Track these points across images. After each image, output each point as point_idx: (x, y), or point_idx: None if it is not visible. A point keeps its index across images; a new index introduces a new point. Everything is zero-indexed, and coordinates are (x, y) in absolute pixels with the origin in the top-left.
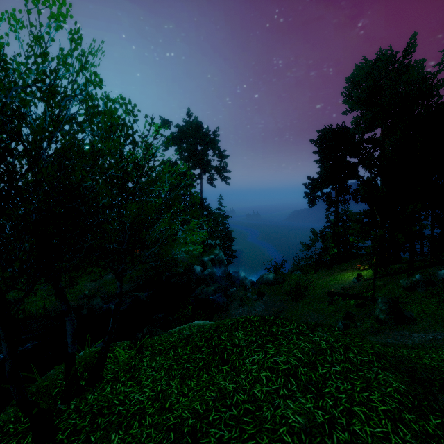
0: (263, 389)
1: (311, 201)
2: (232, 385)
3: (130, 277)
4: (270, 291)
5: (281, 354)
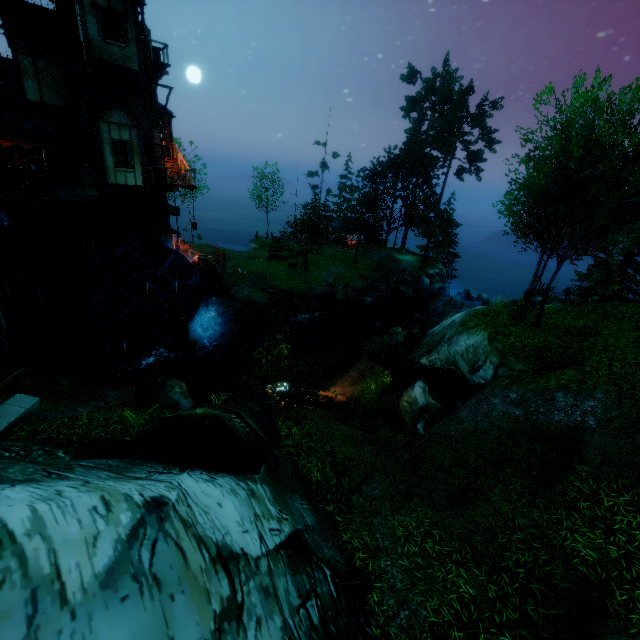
0: None
1: None
2: None
3: (361, 275)
4: None
5: None
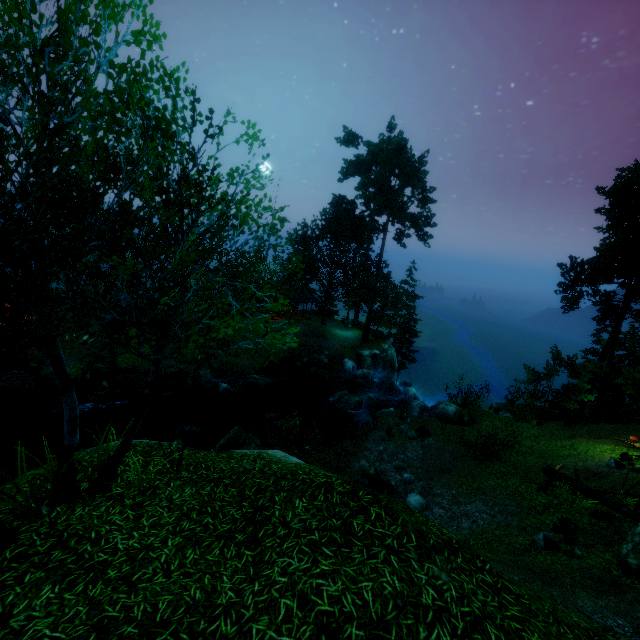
0: (268, 632)
1: (569, 300)
2: (232, 594)
3: (255, 352)
4: (443, 431)
5: (337, 577)
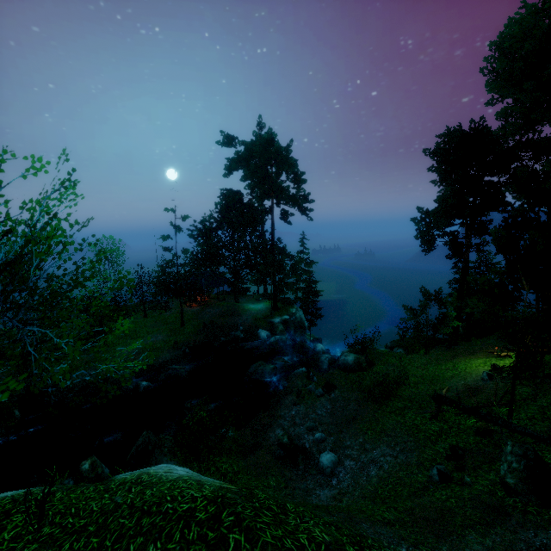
0: None
1: (426, 244)
2: None
3: (174, 343)
4: (346, 381)
5: None
